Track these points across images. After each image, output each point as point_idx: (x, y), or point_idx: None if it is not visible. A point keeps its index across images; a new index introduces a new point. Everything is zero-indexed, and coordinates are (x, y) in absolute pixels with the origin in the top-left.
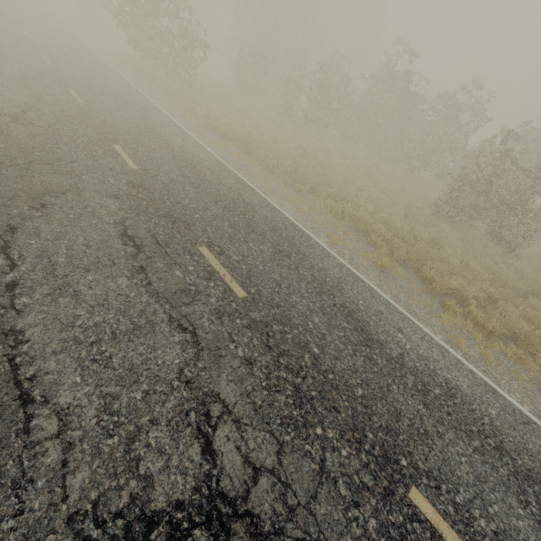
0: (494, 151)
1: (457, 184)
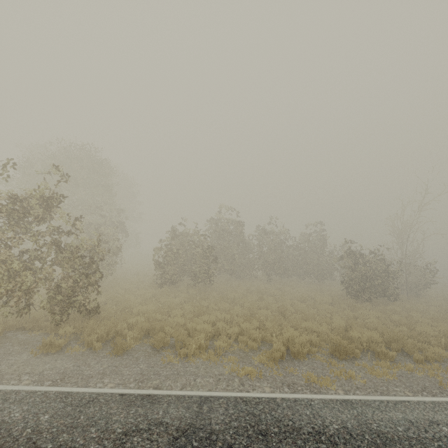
0: (358, 254)
1: (358, 278)
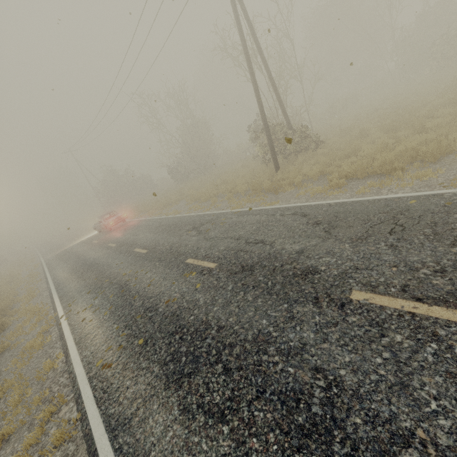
0: None
1: None
